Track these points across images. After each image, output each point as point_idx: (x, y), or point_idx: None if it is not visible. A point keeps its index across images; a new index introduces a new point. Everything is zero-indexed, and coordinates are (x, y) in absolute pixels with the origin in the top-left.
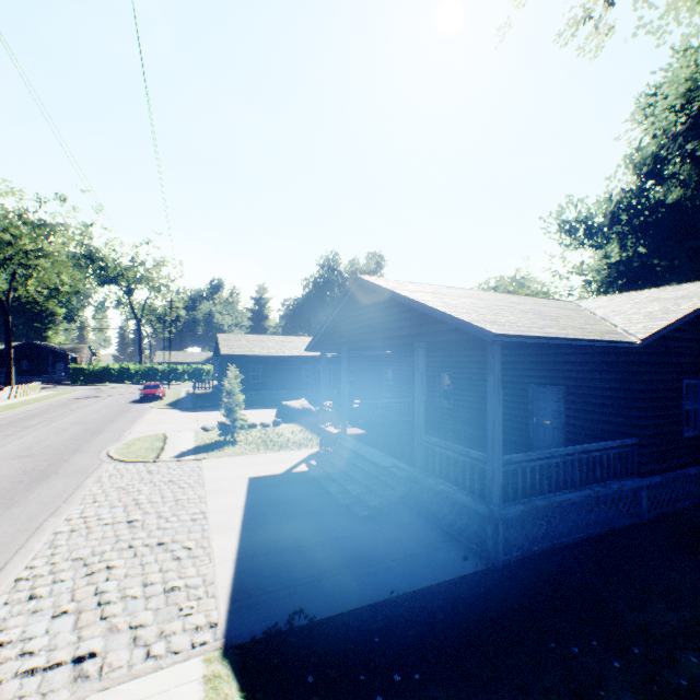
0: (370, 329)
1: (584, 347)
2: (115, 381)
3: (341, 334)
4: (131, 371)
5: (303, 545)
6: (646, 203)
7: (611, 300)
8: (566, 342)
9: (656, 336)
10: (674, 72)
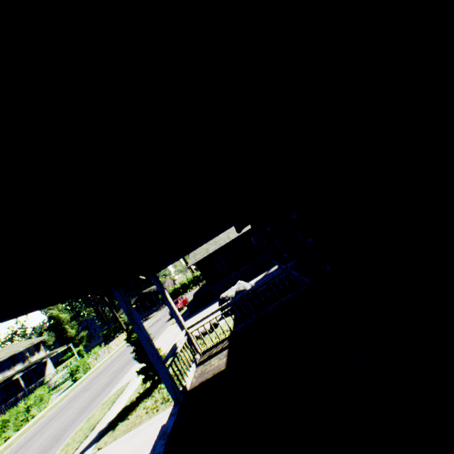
0: None
1: None
2: (182, 293)
3: None
4: (186, 284)
5: None
6: None
7: None
8: None
9: None
10: None
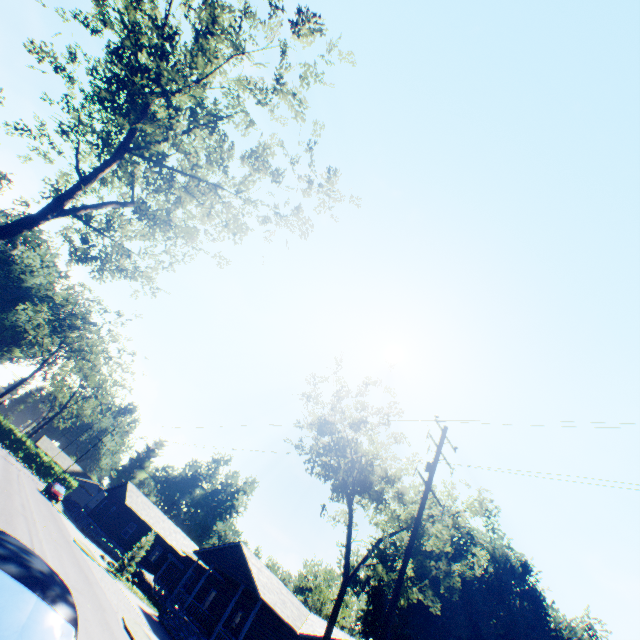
0: (230, 565)
1: (291, 629)
2: (5, 443)
3: (216, 556)
4: (25, 445)
5: (165, 638)
6: (382, 582)
7: (320, 620)
8: (278, 614)
9: (306, 635)
10: (396, 529)
